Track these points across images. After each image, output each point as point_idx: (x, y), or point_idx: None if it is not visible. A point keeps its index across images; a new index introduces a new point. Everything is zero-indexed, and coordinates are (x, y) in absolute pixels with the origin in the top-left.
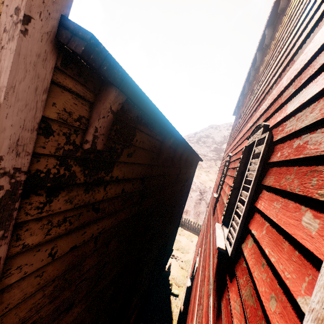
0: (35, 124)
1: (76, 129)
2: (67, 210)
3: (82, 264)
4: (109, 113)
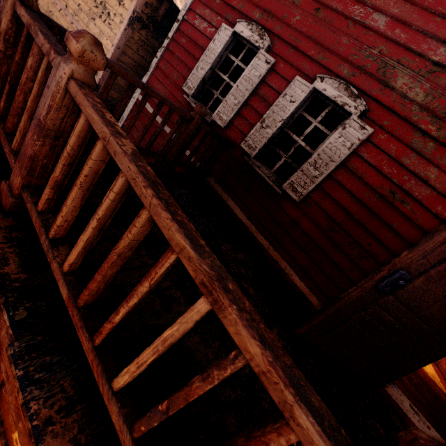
0: (144, 3)
1: (154, 11)
2: (145, 38)
3: (144, 71)
4: (164, 10)
